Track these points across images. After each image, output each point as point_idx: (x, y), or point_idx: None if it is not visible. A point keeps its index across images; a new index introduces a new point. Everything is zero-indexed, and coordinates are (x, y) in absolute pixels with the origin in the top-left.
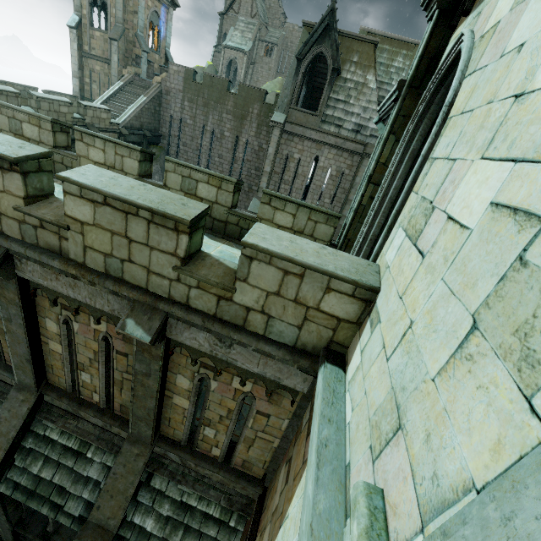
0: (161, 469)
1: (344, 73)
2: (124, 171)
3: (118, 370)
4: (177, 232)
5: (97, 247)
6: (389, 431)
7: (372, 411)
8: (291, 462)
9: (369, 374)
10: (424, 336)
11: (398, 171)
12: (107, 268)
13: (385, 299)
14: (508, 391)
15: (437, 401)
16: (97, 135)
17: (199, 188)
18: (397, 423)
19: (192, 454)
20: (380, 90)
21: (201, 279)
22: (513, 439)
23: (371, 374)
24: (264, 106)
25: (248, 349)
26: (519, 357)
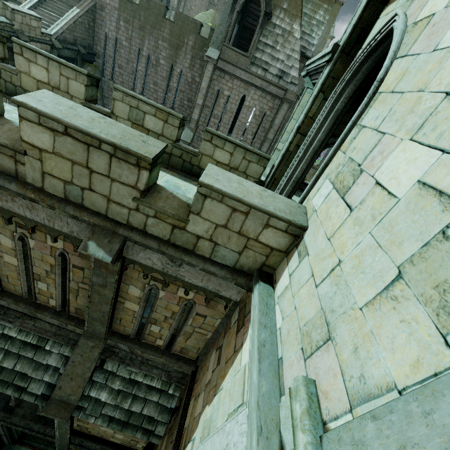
0: (112, 356)
1: (274, 18)
2: (70, 93)
3: (74, 281)
4: (139, 168)
5: (57, 174)
6: (319, 340)
7: (302, 323)
8: (221, 350)
9: (299, 295)
10: (352, 275)
11: (323, 126)
12: (67, 194)
13: (312, 237)
14: (427, 328)
15: (364, 325)
16: (39, 52)
17: (146, 120)
18: (327, 336)
19: (139, 344)
20: (302, 40)
21: (159, 210)
22: (430, 360)
23: (300, 294)
24: (198, 39)
25: (196, 268)
26: (438, 305)
